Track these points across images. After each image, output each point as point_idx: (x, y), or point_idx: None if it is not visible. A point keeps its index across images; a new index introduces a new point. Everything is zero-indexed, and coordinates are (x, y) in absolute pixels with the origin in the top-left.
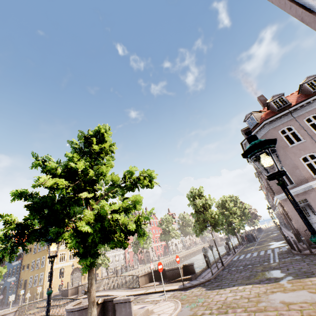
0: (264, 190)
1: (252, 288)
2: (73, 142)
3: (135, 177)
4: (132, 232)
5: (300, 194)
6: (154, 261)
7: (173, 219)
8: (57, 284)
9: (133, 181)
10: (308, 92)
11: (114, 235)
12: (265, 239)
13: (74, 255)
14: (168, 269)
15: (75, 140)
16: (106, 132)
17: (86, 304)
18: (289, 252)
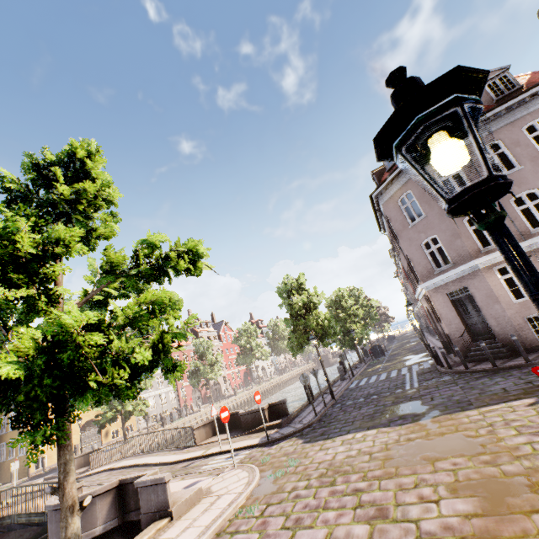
0: (402, 277)
1: (377, 434)
2: (6, 178)
3: (158, 253)
4: (146, 365)
5: (459, 279)
6: (228, 397)
7: (258, 330)
8: (54, 450)
9: (155, 262)
10: (488, 101)
11: (104, 376)
12: (398, 351)
13: (11, 423)
14: (244, 413)
15: (9, 172)
16: (91, 158)
17: (84, 495)
18: (434, 370)
